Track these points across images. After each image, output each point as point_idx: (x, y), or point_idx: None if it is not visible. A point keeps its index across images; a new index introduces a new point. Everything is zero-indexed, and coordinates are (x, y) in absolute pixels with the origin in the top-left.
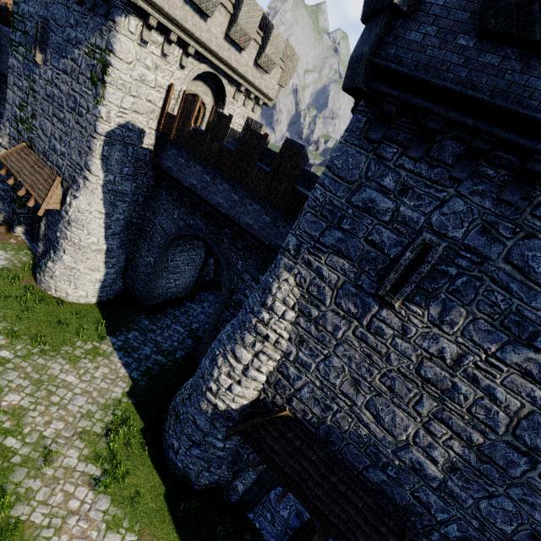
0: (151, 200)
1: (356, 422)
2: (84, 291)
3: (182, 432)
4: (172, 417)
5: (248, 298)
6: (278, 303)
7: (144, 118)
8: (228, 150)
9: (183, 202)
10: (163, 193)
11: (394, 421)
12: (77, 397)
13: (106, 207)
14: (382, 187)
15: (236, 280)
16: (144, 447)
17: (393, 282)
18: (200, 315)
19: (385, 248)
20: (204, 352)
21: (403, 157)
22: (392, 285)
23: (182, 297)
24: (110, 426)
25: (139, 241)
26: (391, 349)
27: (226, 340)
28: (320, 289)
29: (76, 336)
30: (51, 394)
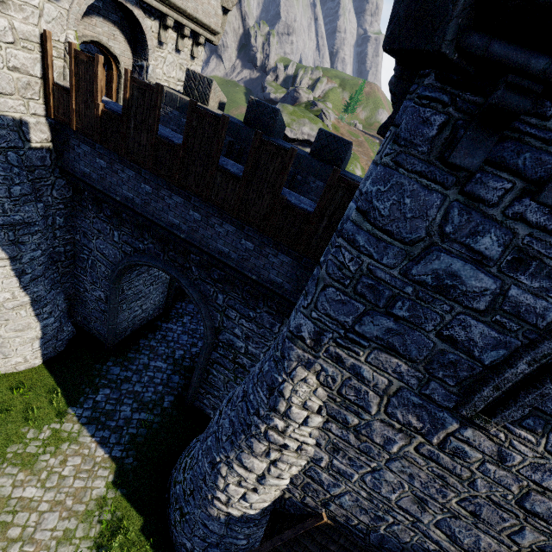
0: (76, 218)
1: (421, 537)
2: (20, 356)
3: (192, 533)
4: (175, 510)
5: (239, 338)
6: (296, 410)
7: (17, 101)
8: (168, 146)
9: (121, 220)
10: (90, 208)
11: (477, 544)
12: (45, 517)
13: (5, 249)
14: (474, 253)
15: (219, 317)
16: (150, 551)
17: (489, 401)
18: (182, 337)
19: (476, 349)
20: (198, 395)
21: (525, 200)
22: (487, 403)
23: (154, 317)
24: (99, 541)
25: (78, 271)
26: (478, 474)
27: (227, 443)
28: (360, 393)
29: (24, 425)
30: (7, 527)
